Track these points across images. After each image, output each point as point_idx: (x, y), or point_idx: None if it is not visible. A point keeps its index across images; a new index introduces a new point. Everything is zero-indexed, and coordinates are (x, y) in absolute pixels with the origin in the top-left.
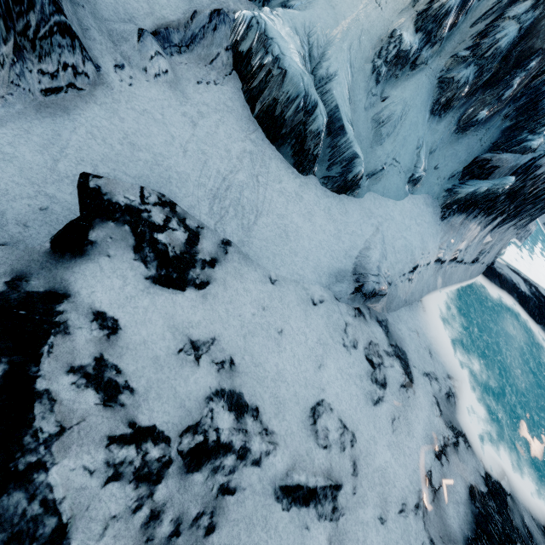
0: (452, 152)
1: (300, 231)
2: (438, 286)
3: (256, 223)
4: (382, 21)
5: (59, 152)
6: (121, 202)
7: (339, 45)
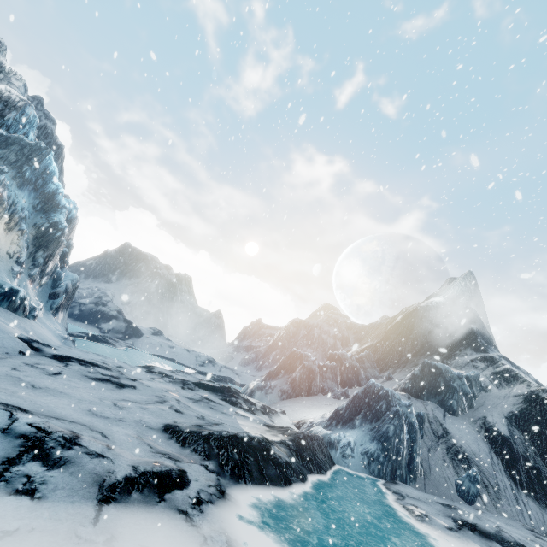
0: (42, 294)
1: (45, 334)
2: None
3: (38, 336)
4: (6, 265)
5: (6, 332)
6: (27, 338)
7: (4, 276)
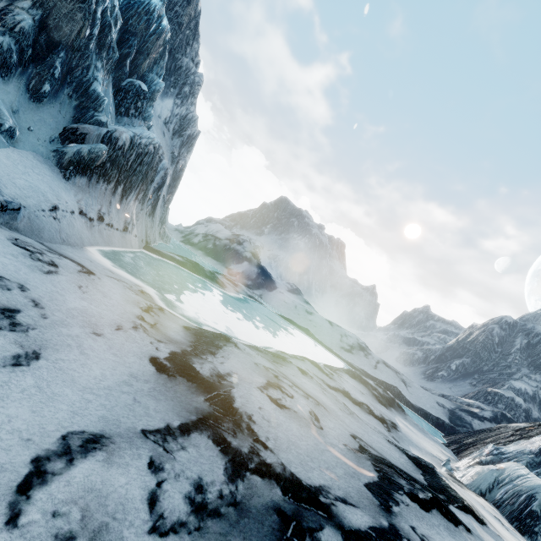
0: (40, 119)
1: None
2: (101, 243)
3: None
4: None
5: None
6: None
7: None
